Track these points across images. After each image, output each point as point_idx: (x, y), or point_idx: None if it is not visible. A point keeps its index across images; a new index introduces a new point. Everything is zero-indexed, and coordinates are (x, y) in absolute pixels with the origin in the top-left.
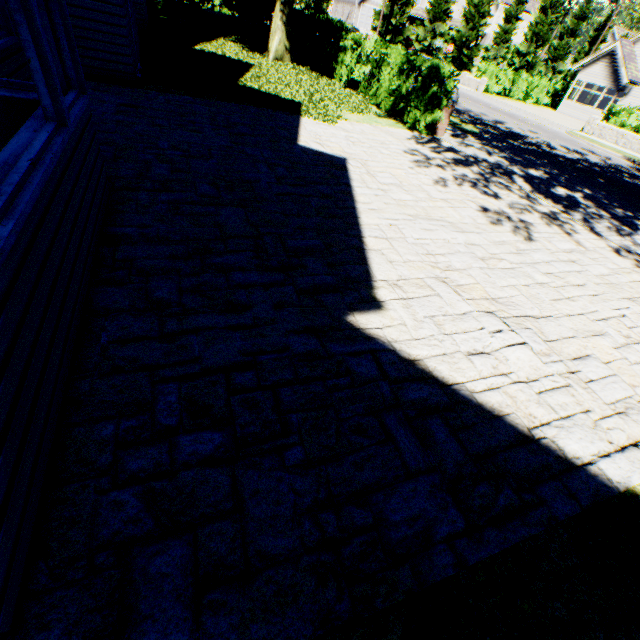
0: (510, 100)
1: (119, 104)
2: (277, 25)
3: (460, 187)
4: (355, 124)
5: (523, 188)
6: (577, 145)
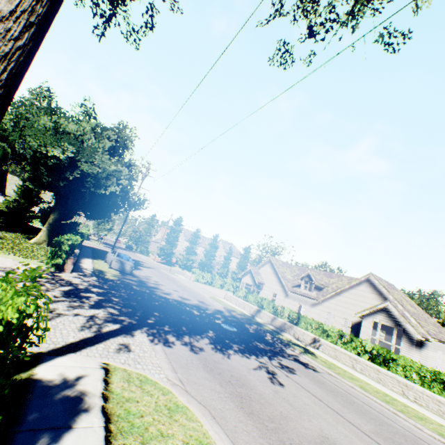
0: (212, 286)
1: None
2: (43, 230)
3: None
4: (1, 257)
5: (58, 288)
6: (200, 299)
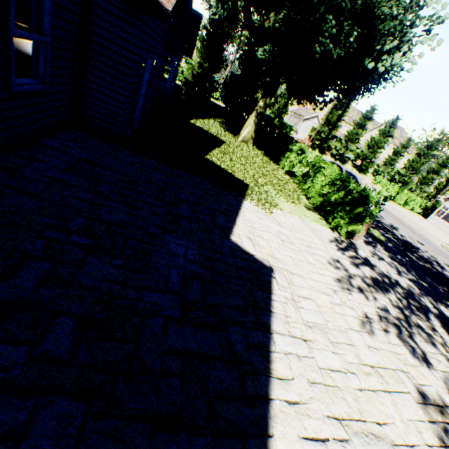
0: (394, 203)
1: (81, 158)
2: (250, 123)
3: (387, 335)
4: (288, 215)
5: (445, 340)
6: None
